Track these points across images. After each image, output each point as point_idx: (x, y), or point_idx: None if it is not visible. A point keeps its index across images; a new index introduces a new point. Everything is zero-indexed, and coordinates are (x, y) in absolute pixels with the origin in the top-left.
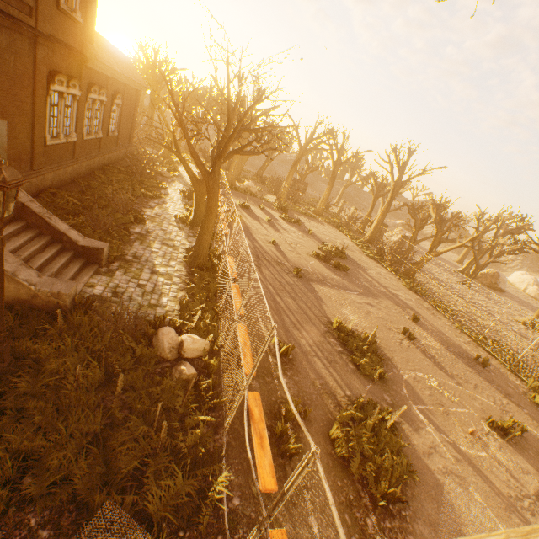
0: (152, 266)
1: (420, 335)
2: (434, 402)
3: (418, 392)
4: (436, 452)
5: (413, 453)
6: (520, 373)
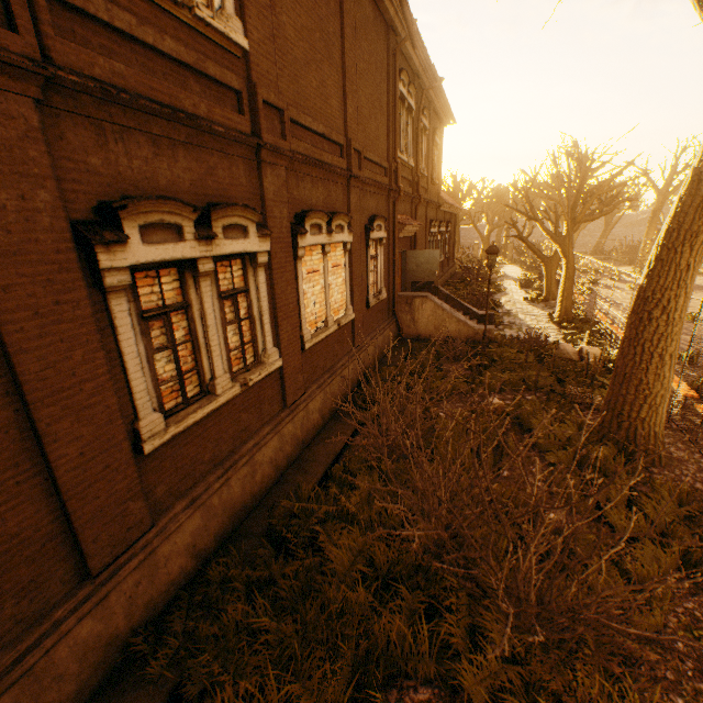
0: (526, 326)
1: None
2: None
3: None
4: None
5: None
6: None
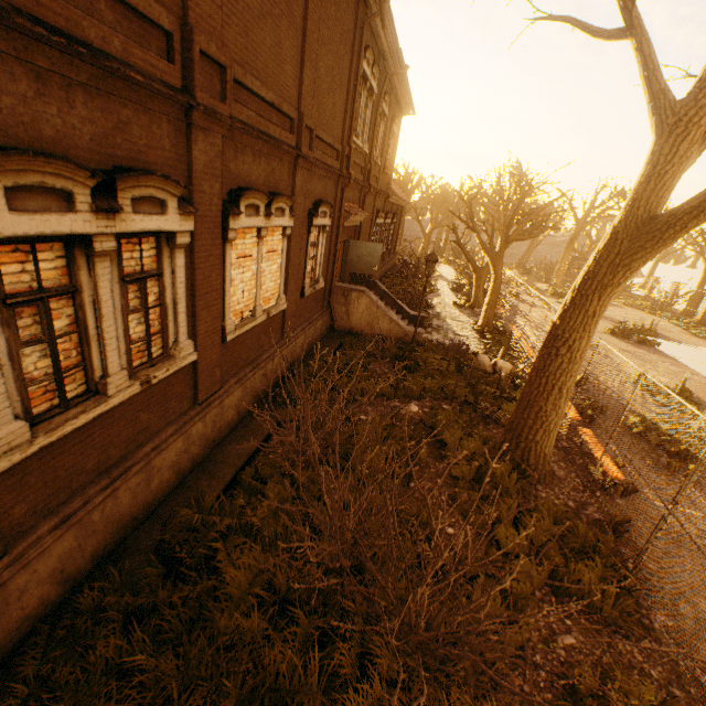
0: (452, 331)
1: None
2: None
3: None
4: None
5: None
6: None
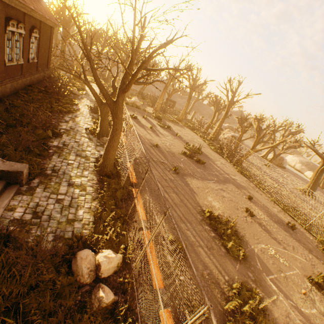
0: (68, 178)
1: (255, 211)
2: (277, 269)
3: (266, 262)
4: (290, 320)
5: None
6: (311, 231)
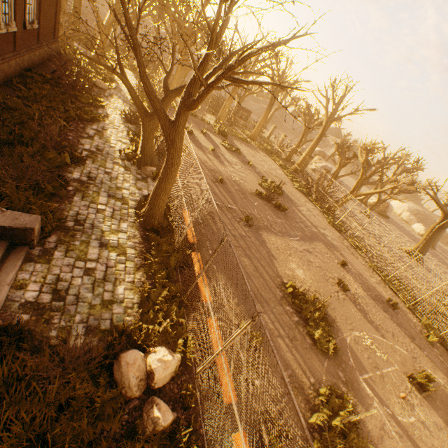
0: (99, 235)
1: (349, 282)
2: (372, 365)
3: (360, 357)
4: (385, 433)
5: (371, 443)
6: (416, 311)
